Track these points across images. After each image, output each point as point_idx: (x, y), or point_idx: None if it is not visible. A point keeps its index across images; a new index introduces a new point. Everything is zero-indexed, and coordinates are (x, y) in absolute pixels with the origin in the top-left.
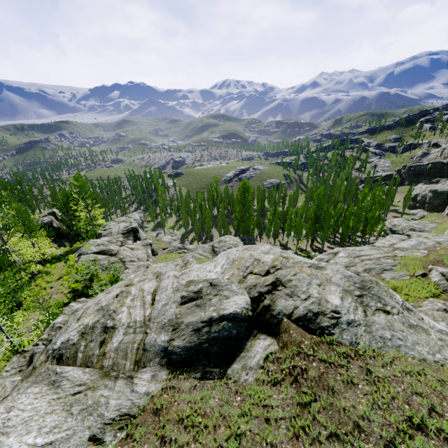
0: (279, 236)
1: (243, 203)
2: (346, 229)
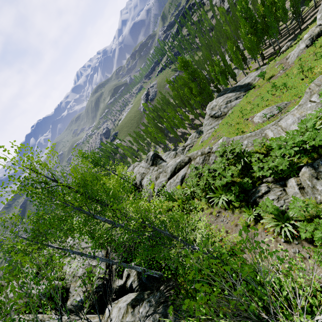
0: (228, 83)
1: (193, 77)
2: (293, 2)
